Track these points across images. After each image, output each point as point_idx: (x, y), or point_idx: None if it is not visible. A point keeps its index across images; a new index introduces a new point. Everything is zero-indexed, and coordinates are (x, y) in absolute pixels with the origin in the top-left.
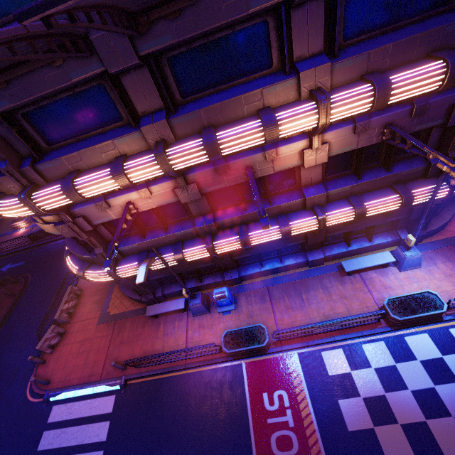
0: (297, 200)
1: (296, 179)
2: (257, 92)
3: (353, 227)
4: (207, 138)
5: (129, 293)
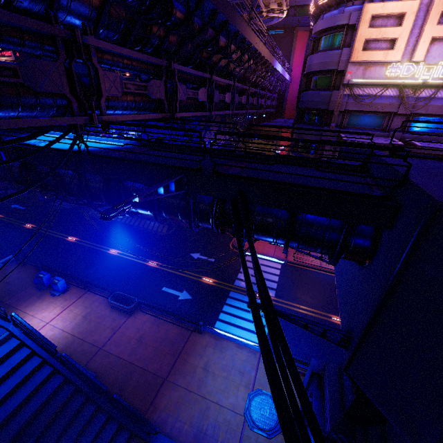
0: None
1: None
2: None
3: None
4: None
5: None
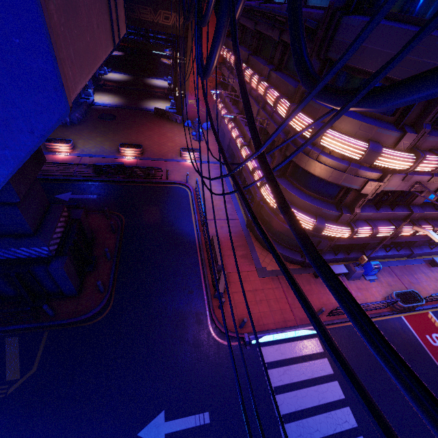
0: None
1: None
2: None
3: None
4: None
5: (288, 253)
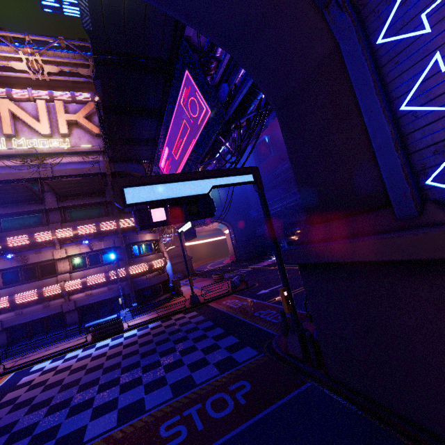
0: (54, 277)
1: (57, 269)
2: (33, 229)
3: (93, 299)
4: (3, 238)
5: None
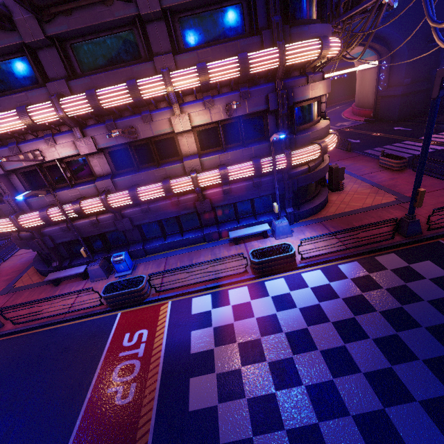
0: (178, 164)
1: (178, 149)
2: (128, 69)
3: (234, 198)
4: (89, 90)
5: (39, 266)
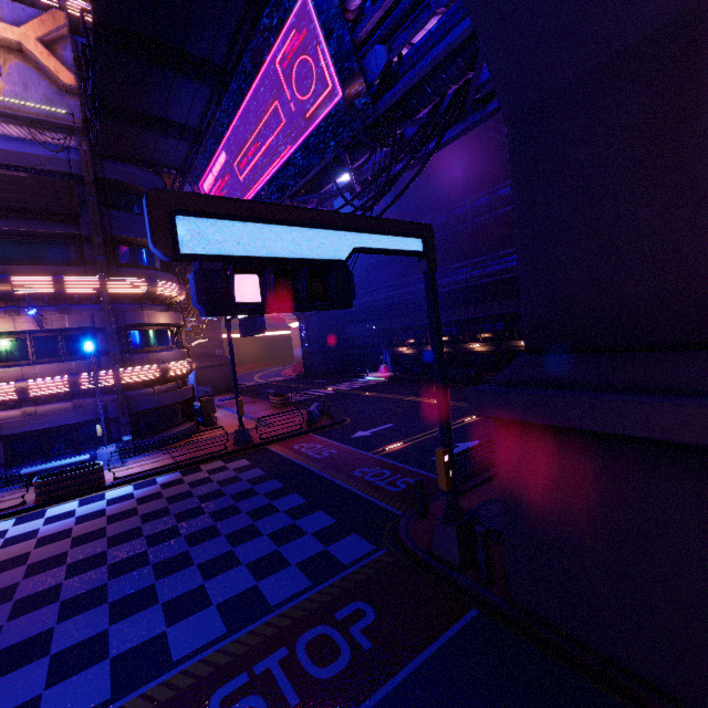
0: None
1: None
2: None
3: (41, 423)
4: None
5: None
